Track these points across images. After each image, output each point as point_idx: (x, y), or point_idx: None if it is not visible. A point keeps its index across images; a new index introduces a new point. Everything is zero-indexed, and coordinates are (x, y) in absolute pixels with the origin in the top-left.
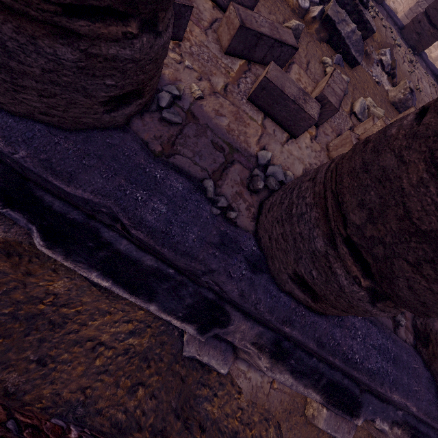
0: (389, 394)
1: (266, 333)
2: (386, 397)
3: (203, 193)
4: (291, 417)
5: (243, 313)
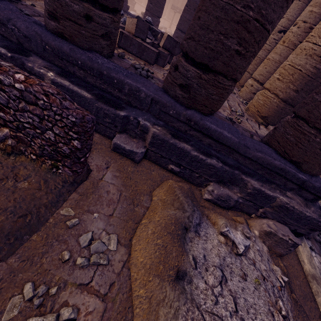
0: (123, 80)
1: (56, 68)
2: (129, 90)
3: (16, 7)
4: (98, 145)
5: (42, 58)
